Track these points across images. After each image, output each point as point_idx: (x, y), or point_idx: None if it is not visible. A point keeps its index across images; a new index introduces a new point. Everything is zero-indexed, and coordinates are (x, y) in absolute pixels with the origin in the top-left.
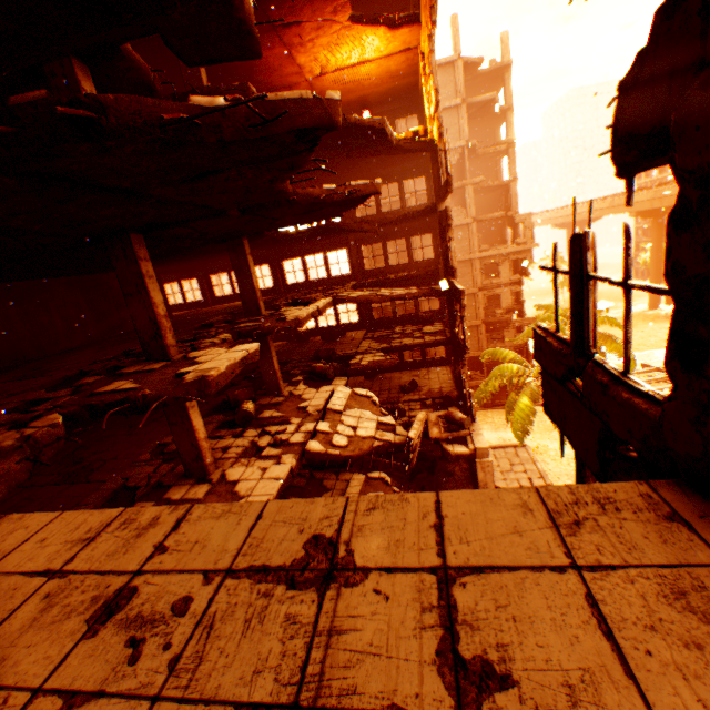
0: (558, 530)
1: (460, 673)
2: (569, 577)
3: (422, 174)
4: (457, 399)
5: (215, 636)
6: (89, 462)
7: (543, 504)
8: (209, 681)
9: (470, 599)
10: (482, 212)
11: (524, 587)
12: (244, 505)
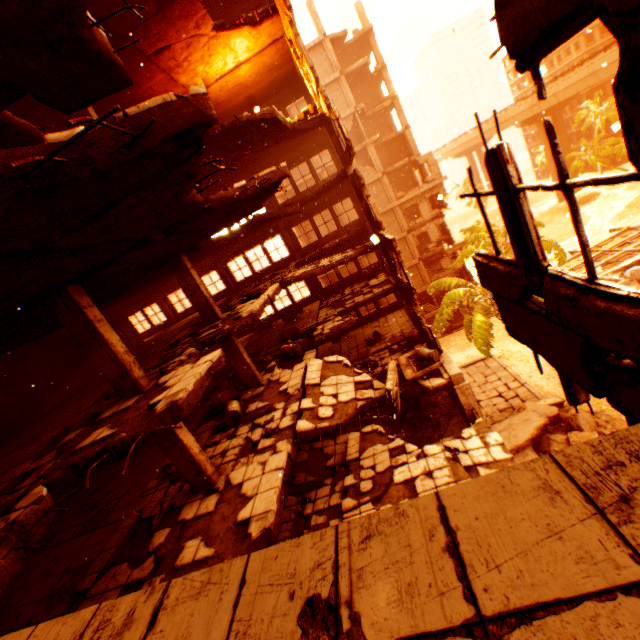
0: (606, 518)
1: None
2: None
3: (324, 148)
4: (419, 336)
5: None
6: (104, 504)
7: (568, 479)
8: None
9: None
10: (388, 165)
11: (601, 636)
12: (224, 568)
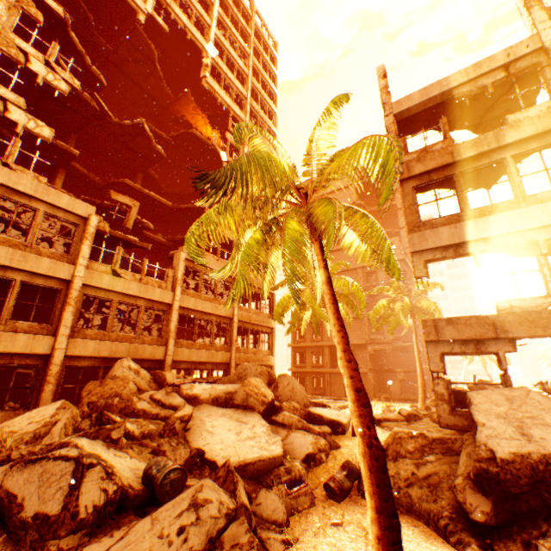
0: None
1: None
2: None
3: None
4: None
5: None
6: None
7: None
8: None
9: None
10: None
11: None
12: None
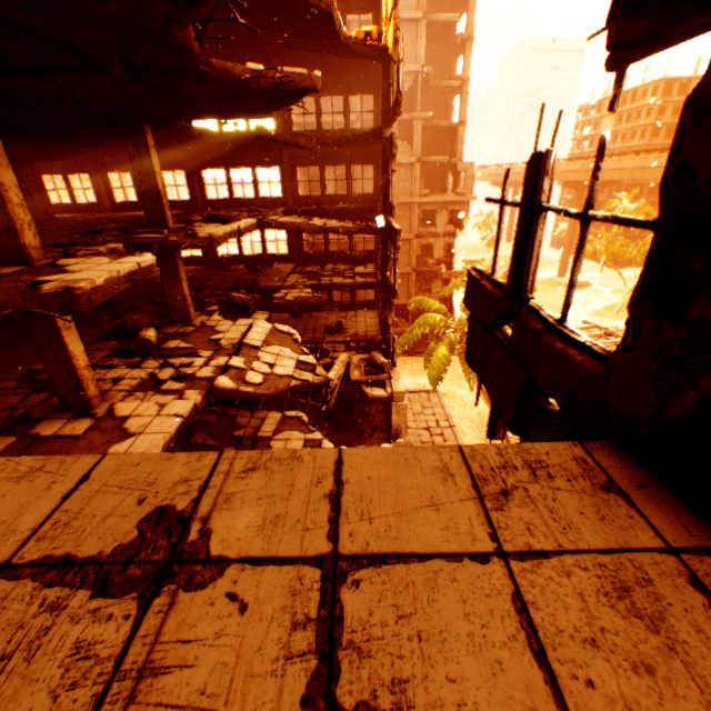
0: (483, 503)
1: None
2: (494, 569)
3: (371, 92)
4: (381, 344)
5: None
6: None
7: (467, 468)
8: None
9: (364, 607)
10: (427, 154)
11: (436, 585)
12: (67, 461)
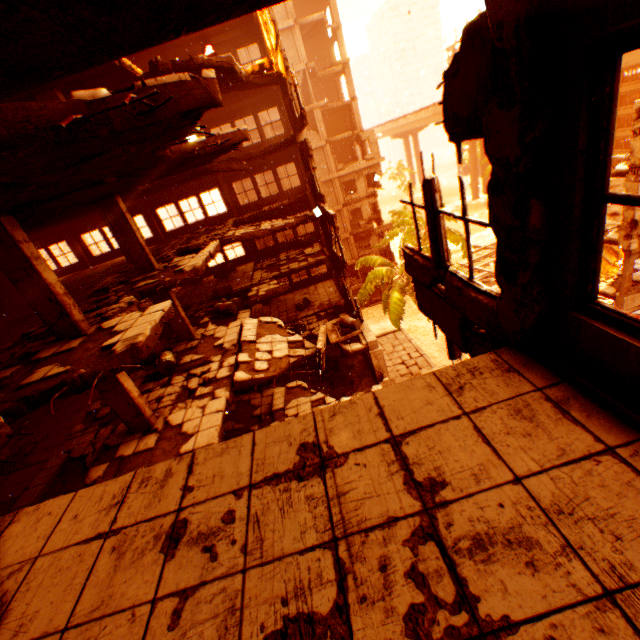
0: (452, 395)
1: (420, 489)
2: (463, 420)
3: (274, 105)
4: (345, 307)
5: (264, 524)
6: (18, 448)
7: (439, 381)
8: (274, 548)
9: (414, 450)
10: (332, 133)
11: (441, 433)
12: (237, 440)
